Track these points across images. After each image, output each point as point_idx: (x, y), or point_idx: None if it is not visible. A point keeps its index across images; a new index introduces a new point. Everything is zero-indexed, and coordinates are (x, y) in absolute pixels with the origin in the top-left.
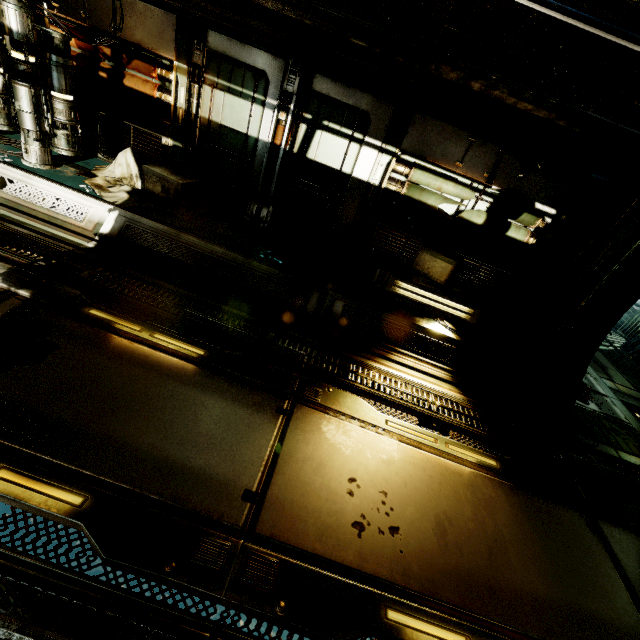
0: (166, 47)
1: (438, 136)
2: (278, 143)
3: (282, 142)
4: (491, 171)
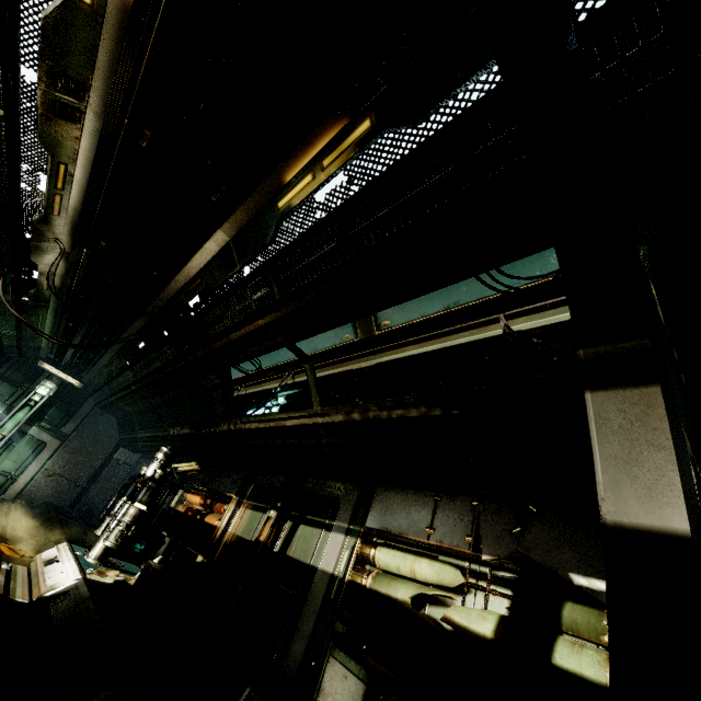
0: (235, 489)
1: (401, 503)
2: (262, 539)
3: (264, 536)
4: (473, 532)
